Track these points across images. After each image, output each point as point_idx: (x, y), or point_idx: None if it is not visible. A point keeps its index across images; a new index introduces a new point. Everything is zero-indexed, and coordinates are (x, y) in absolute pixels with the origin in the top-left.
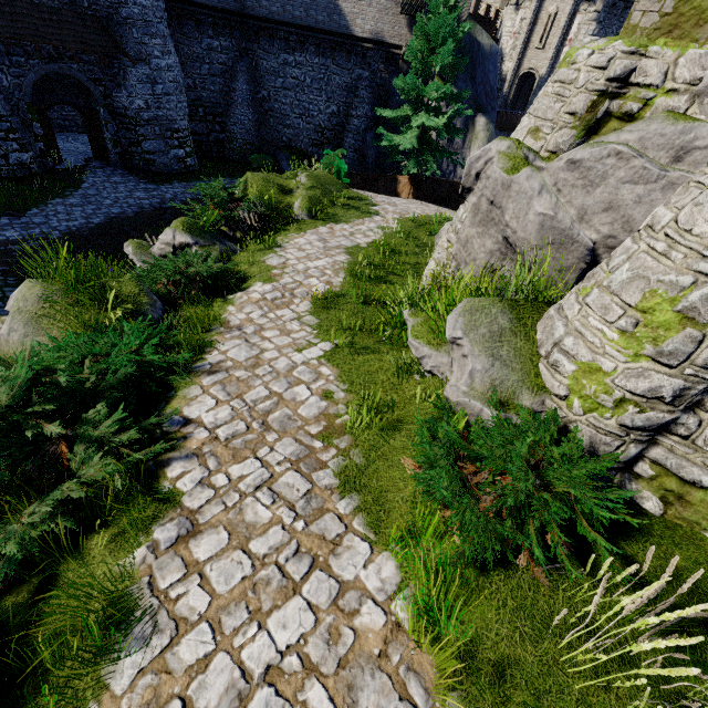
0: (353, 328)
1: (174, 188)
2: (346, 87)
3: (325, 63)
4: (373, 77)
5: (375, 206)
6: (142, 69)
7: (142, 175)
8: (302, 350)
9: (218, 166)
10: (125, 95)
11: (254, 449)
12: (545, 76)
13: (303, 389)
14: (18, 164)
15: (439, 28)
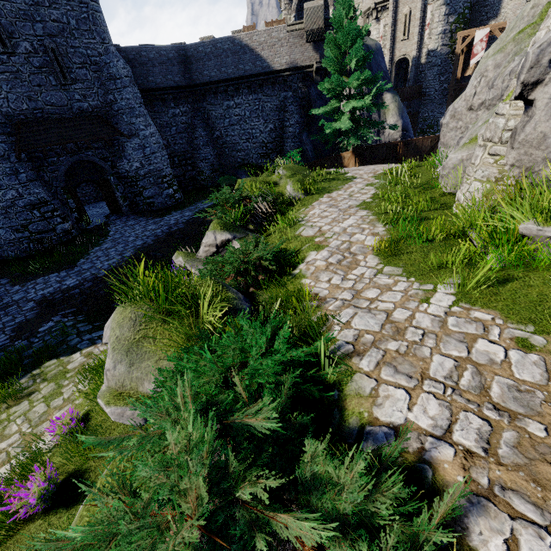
0: (441, 265)
1: (174, 216)
2: (277, 108)
3: (257, 97)
4: (295, 95)
5: (347, 174)
6: (134, 141)
7: (148, 214)
8: (427, 300)
9: (197, 193)
10: (126, 162)
11: (547, 459)
12: (417, 56)
13: (488, 345)
14: (62, 232)
15: (347, 34)
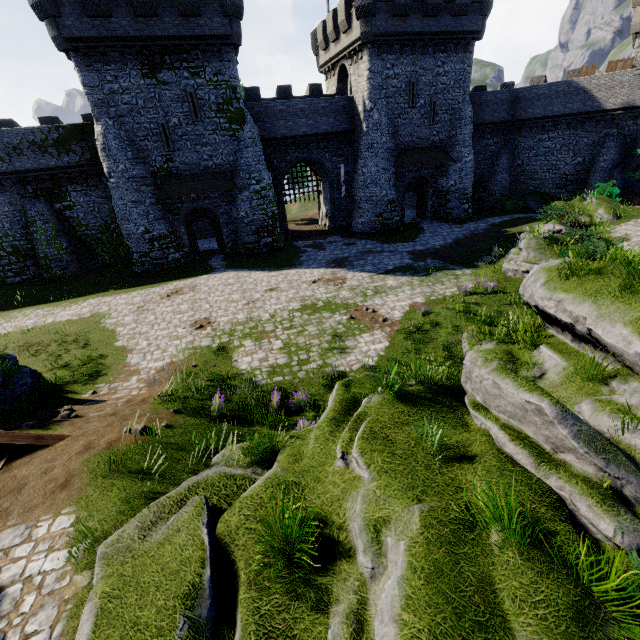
0: None
1: (471, 225)
2: (593, 144)
3: (575, 133)
4: (620, 132)
5: None
6: (457, 165)
7: (448, 221)
8: None
9: (483, 212)
10: (444, 180)
11: None
12: None
13: None
14: (395, 222)
15: None
